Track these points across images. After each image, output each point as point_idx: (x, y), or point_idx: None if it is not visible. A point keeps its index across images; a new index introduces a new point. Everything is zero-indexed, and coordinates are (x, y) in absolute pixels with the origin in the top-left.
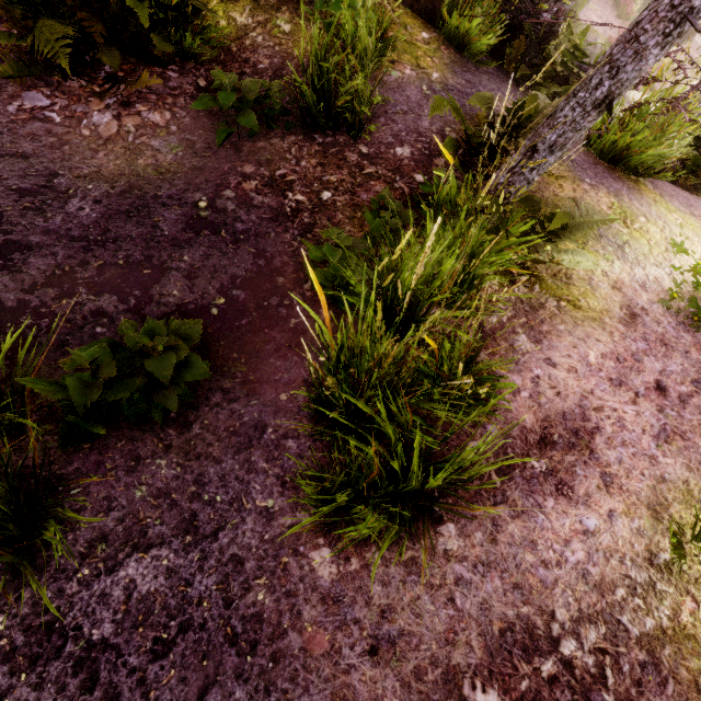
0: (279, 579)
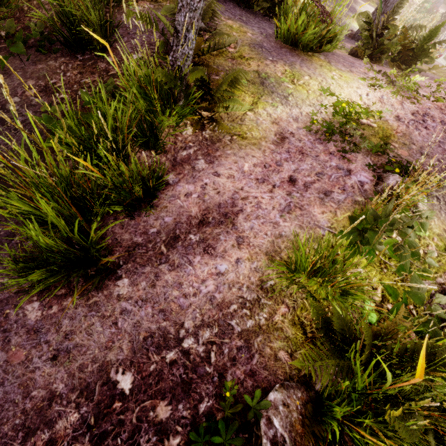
0: (1, 323)
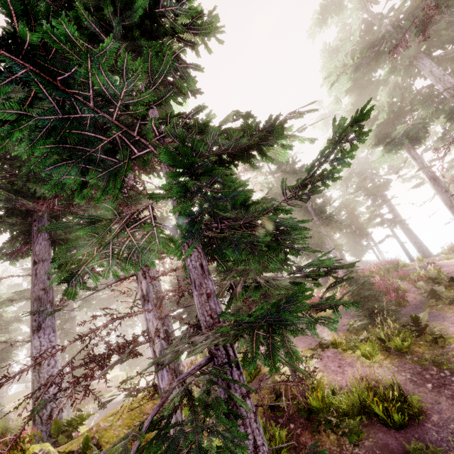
0: (445, 423)
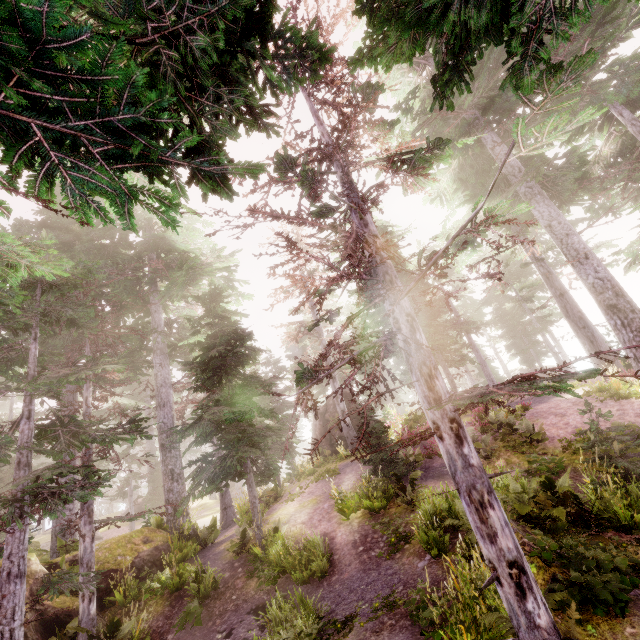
0: (335, 583)
